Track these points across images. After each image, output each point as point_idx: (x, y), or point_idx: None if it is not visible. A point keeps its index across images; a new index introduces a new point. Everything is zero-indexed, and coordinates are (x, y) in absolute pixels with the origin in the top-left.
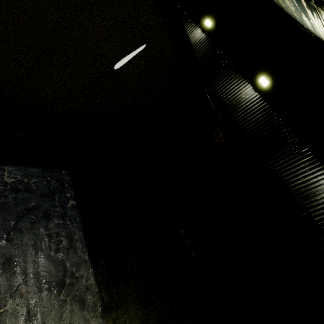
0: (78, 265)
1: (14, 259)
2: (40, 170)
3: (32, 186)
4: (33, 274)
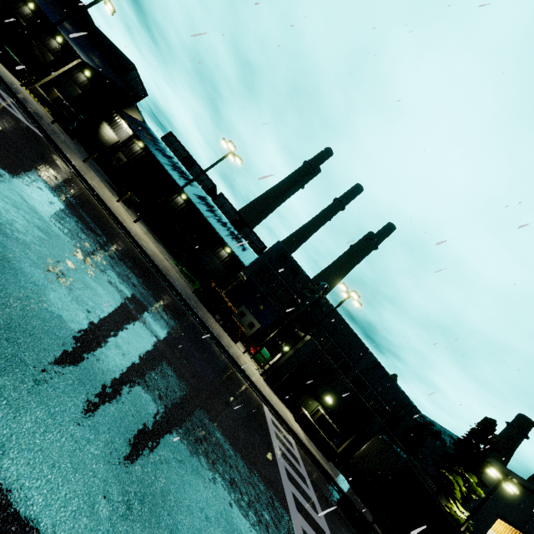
0: None
1: None
2: None
3: None
4: None
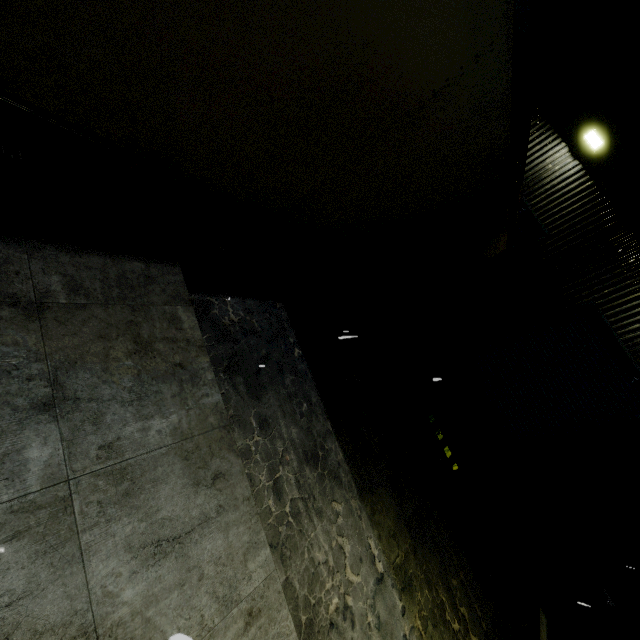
0: (324, 435)
1: (270, 421)
2: (256, 303)
3: (256, 326)
4: (290, 440)
